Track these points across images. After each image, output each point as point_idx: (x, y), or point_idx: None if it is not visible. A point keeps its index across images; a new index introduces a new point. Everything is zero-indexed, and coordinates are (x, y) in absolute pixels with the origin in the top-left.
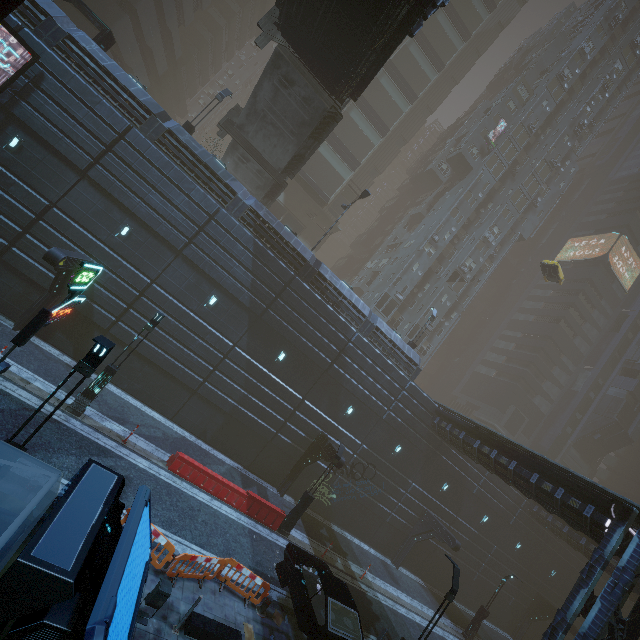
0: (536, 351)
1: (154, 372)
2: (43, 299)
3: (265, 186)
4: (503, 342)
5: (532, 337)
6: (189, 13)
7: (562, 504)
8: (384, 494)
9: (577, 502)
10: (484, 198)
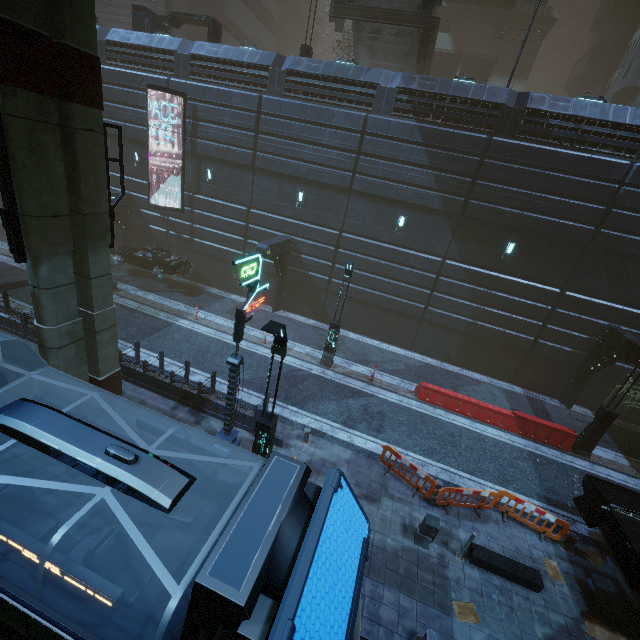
0: None
1: (377, 312)
2: (277, 283)
3: (412, 47)
4: None
5: None
6: None
7: None
8: None
9: None
10: None
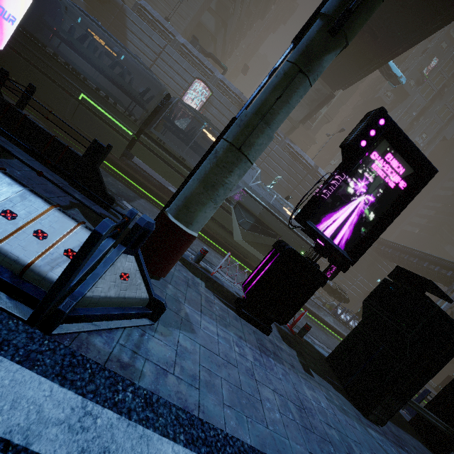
0: (450, 215)
1: None
2: None
3: (286, 128)
4: (426, 210)
5: (448, 206)
6: (233, 26)
7: (438, 273)
8: (345, 280)
9: (445, 271)
10: (417, 114)
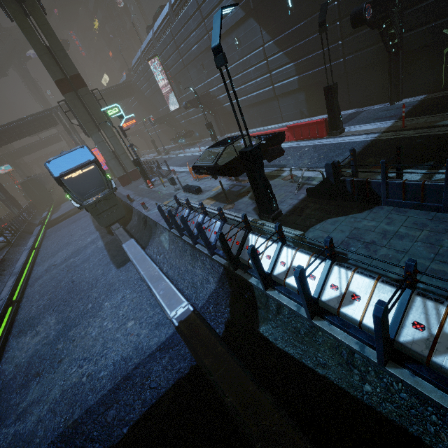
0: None
1: (257, 108)
2: (214, 120)
3: None
4: None
5: None
6: None
7: None
8: None
9: None
10: None
